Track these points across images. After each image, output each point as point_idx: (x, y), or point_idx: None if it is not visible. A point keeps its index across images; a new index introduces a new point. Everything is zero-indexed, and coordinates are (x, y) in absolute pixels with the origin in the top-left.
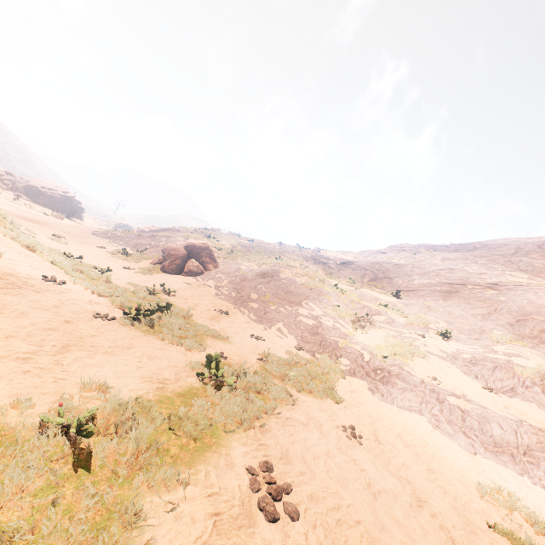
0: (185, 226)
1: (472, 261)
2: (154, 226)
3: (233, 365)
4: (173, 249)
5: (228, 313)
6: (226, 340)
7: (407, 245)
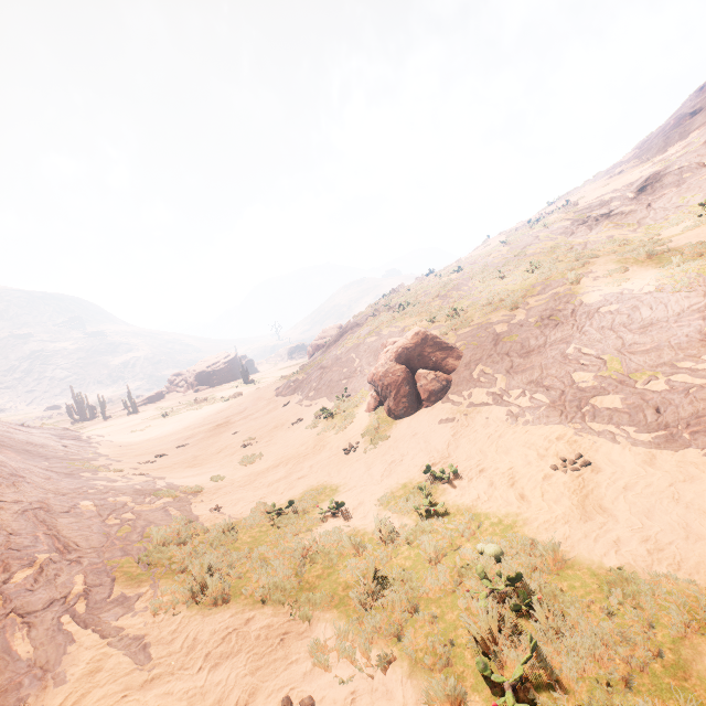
0: (359, 313)
1: None
2: (323, 330)
3: None
4: (383, 376)
5: (587, 461)
6: None
7: None
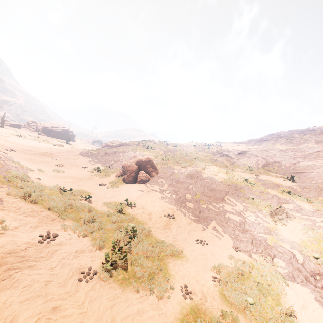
0: (132, 141)
1: None
2: (114, 140)
3: (200, 307)
4: (128, 166)
5: (174, 217)
6: (181, 256)
7: (282, 133)
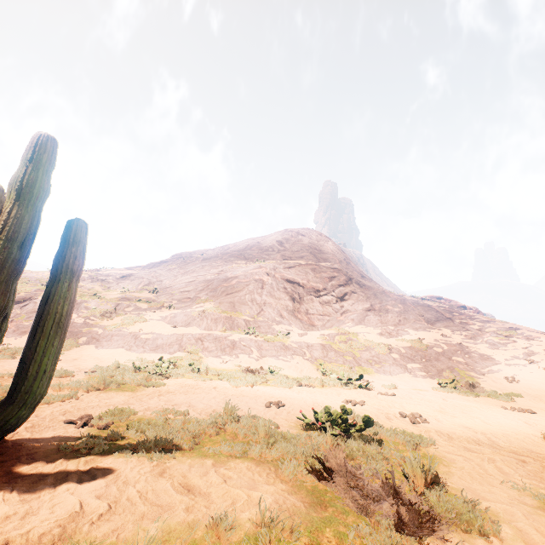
0: None
1: (220, 257)
2: None
3: None
4: None
5: None
6: None
7: (185, 253)
